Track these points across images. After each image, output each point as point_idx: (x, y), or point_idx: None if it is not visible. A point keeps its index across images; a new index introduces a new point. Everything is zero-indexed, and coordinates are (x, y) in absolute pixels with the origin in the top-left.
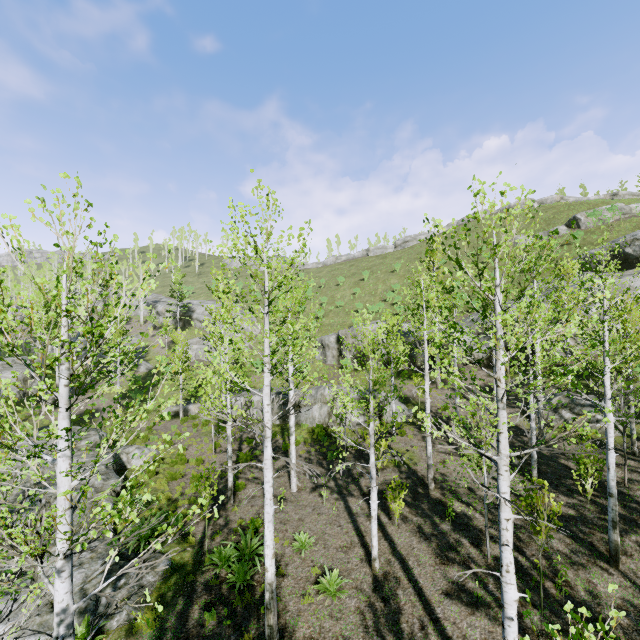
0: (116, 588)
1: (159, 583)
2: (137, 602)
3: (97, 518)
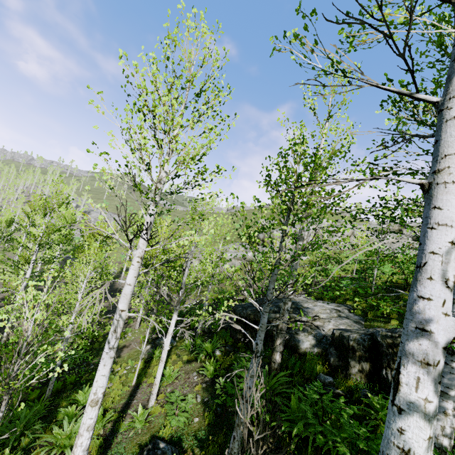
0: None
1: None
2: None
3: None
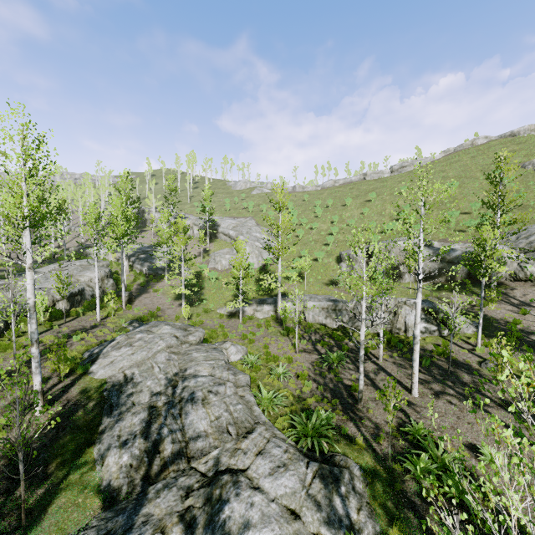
0: (342, 496)
1: (368, 490)
2: (369, 513)
3: (254, 413)
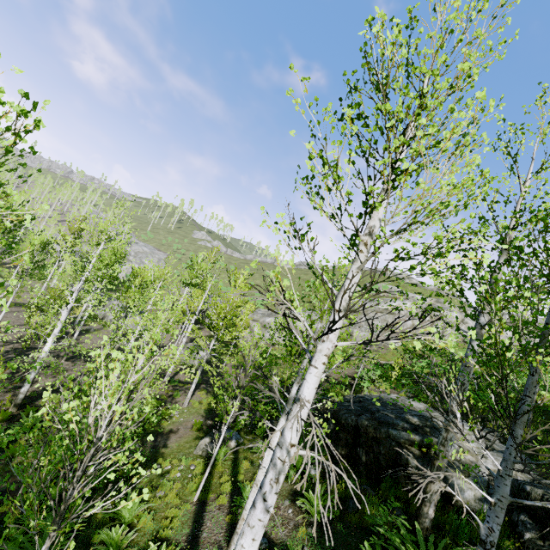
0: None
1: None
2: None
3: None
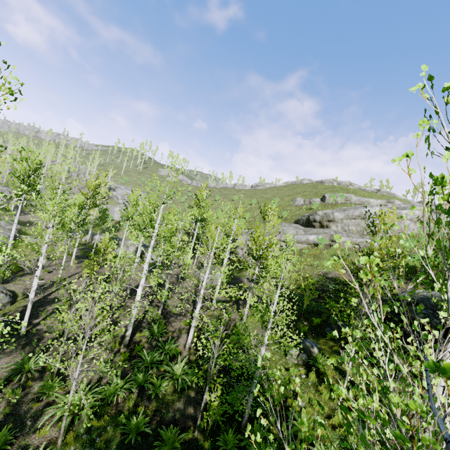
0: None
1: None
2: None
3: None
